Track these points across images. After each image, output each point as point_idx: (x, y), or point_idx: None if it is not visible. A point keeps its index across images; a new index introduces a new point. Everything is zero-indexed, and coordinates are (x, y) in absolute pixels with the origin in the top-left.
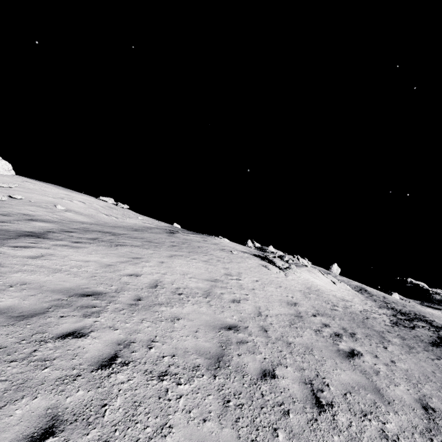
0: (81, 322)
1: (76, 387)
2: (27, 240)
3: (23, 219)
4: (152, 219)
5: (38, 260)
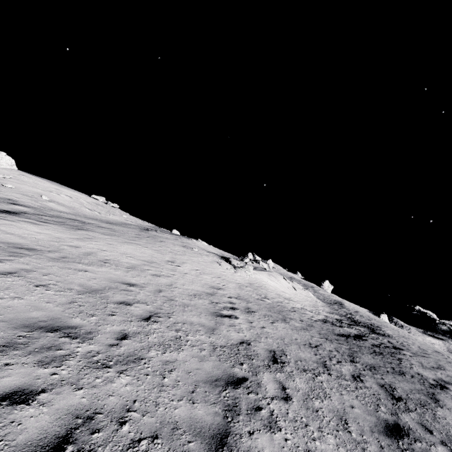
0: (5, 257)
1: None
2: None
3: (6, 202)
4: (138, 219)
5: None
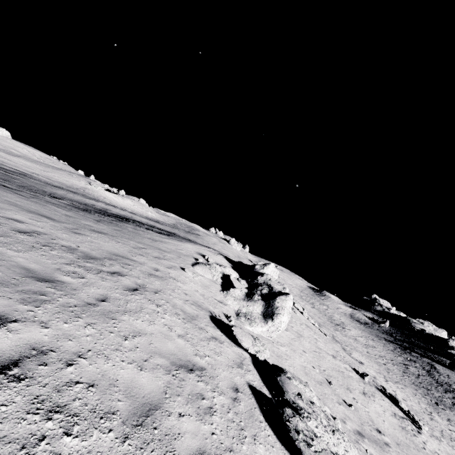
0: None
1: None
2: None
3: None
4: (73, 170)
5: None
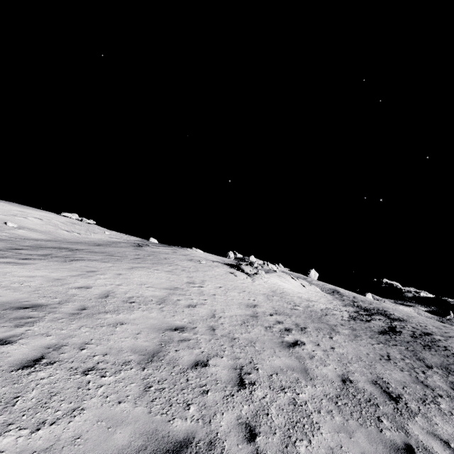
0: (11, 332)
1: None
2: None
3: None
4: (121, 234)
5: None
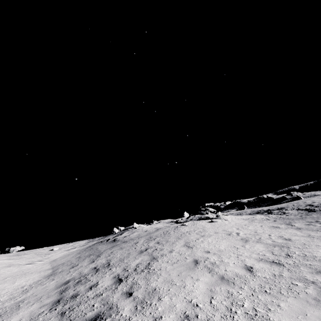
0: None
1: None
2: None
3: None
4: (66, 244)
5: None
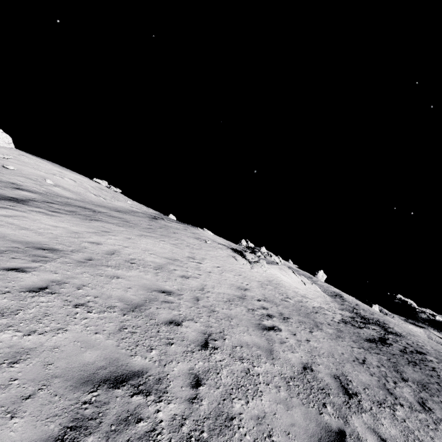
0: (28, 264)
1: (3, 297)
2: (7, 203)
3: (11, 187)
4: (142, 205)
5: (10, 218)
